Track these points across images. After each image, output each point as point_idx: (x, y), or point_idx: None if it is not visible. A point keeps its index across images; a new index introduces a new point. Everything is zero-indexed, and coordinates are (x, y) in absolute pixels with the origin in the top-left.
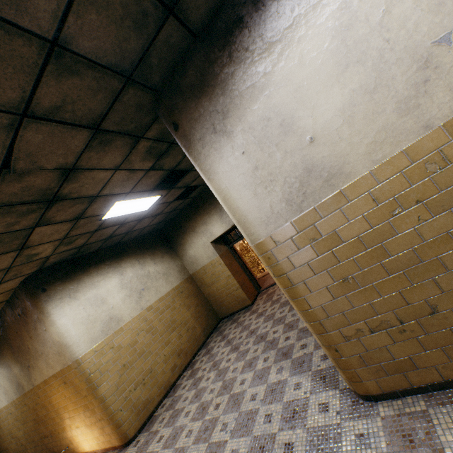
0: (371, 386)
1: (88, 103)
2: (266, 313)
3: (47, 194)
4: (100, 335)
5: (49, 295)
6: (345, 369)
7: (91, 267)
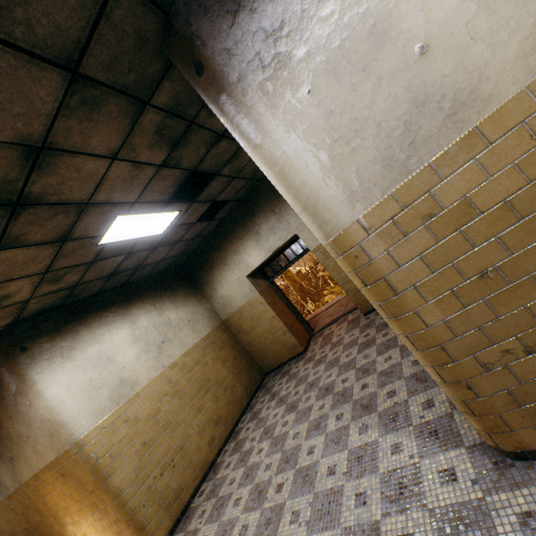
0: (527, 436)
1: (53, 12)
2: (327, 359)
3: (7, 191)
4: (108, 406)
5: (32, 356)
6: (483, 416)
7: (90, 315)
